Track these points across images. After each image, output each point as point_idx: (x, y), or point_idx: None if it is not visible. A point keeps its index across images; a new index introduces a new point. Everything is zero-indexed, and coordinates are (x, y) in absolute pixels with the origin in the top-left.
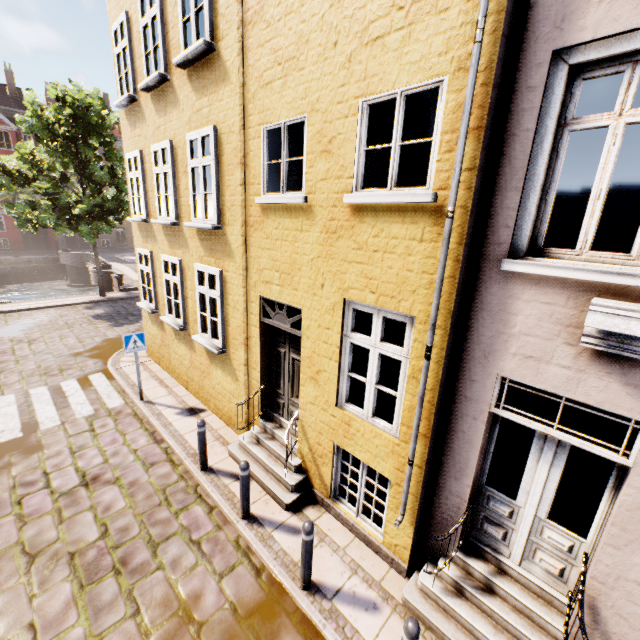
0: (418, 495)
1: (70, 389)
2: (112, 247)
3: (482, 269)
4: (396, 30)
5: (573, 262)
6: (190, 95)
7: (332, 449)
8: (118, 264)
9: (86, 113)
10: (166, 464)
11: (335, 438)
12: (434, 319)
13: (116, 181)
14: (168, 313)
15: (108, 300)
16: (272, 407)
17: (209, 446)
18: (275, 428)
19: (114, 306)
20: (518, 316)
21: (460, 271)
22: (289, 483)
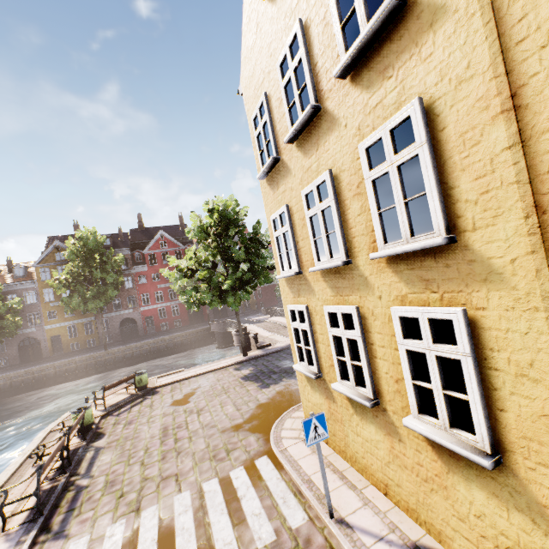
0: None
1: (240, 484)
2: (241, 312)
3: None
4: None
5: None
6: (357, 100)
7: None
8: (249, 325)
9: (226, 213)
10: None
11: None
12: None
13: (249, 256)
14: (340, 379)
15: (250, 359)
16: None
17: None
18: None
19: (256, 364)
20: None
21: None
22: None
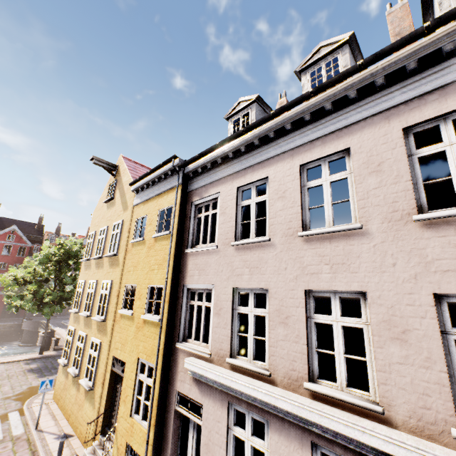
0: None
1: None
2: (62, 315)
3: (173, 345)
4: (156, 269)
5: (190, 344)
6: (108, 266)
7: (125, 446)
8: (61, 329)
9: (71, 250)
10: None
11: (127, 437)
12: (156, 365)
13: (75, 282)
14: (73, 366)
15: (43, 357)
16: (108, 426)
17: None
18: (106, 440)
19: (45, 362)
20: (180, 364)
21: (164, 346)
22: None
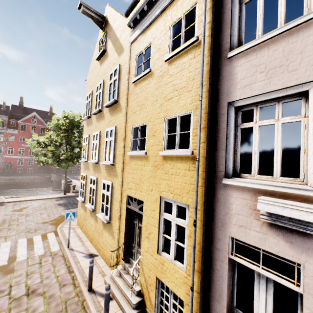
0: (198, 312)
1: (36, 240)
2: (75, 172)
3: (215, 182)
4: (175, 96)
5: (251, 180)
6: (108, 116)
7: (155, 280)
8: (75, 180)
9: (74, 121)
10: (71, 286)
11: (157, 273)
12: (195, 205)
13: (80, 145)
14: (89, 202)
15: (66, 196)
16: (129, 254)
17: (95, 276)
18: (129, 267)
19: (68, 199)
20: (233, 205)
21: (205, 183)
22: (132, 302)
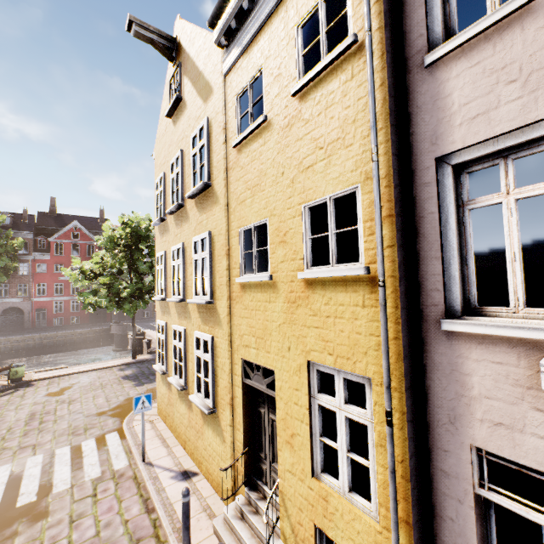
0: None
1: (87, 449)
2: (150, 317)
3: (425, 329)
4: (320, 161)
5: (511, 320)
6: (196, 213)
7: (313, 532)
8: (151, 330)
9: (139, 229)
10: (151, 540)
11: (315, 517)
12: (387, 381)
13: (153, 271)
14: (174, 374)
15: (137, 362)
16: (256, 473)
17: (195, 518)
18: (258, 499)
19: (141, 367)
20: (473, 376)
21: (402, 333)
22: None
